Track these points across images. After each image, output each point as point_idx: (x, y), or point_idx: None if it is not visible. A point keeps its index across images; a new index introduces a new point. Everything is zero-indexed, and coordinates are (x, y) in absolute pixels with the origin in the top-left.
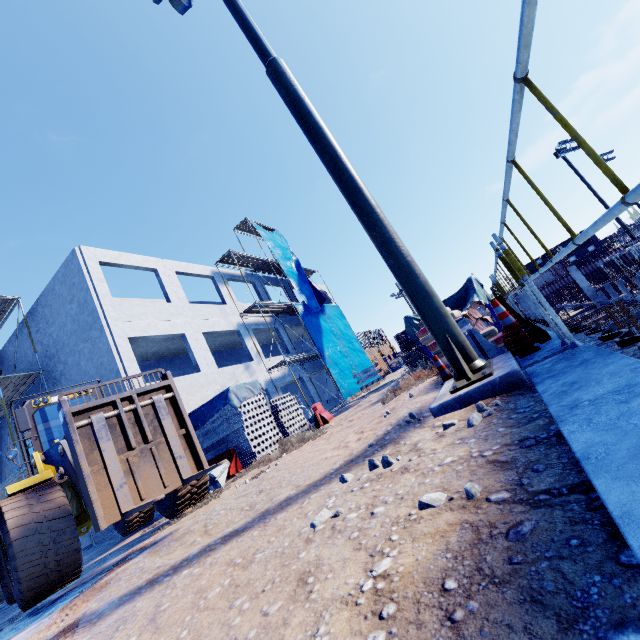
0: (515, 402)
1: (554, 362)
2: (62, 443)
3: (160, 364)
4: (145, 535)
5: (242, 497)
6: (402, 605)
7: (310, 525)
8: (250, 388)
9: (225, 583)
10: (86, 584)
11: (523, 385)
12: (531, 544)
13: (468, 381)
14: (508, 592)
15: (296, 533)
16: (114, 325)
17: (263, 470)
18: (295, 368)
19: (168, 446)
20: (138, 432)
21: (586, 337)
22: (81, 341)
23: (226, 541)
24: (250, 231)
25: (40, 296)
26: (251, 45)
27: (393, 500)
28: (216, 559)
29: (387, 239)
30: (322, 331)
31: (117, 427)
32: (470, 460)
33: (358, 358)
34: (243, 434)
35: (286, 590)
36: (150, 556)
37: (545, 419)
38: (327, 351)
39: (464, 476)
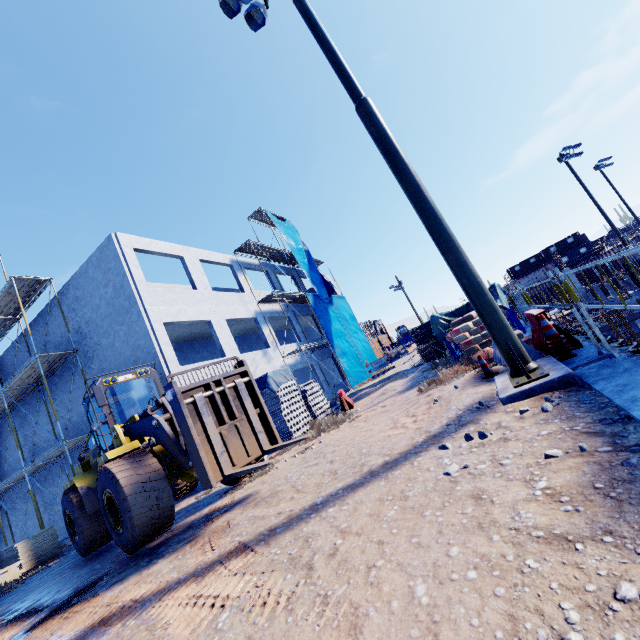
0: (576, 396)
1: (598, 368)
2: (156, 417)
3: (181, 347)
4: (206, 499)
5: (314, 466)
6: (572, 496)
7: (445, 474)
8: (284, 374)
9: (395, 508)
10: (187, 533)
11: (576, 384)
12: (639, 467)
13: (529, 379)
14: (637, 484)
15: (433, 479)
16: (150, 310)
17: (308, 447)
18: (306, 356)
19: (249, 422)
20: (224, 410)
21: (616, 349)
22: (116, 324)
23: (351, 491)
24: (263, 220)
25: (71, 278)
26: (342, 82)
27: (514, 456)
28: (359, 500)
29: (462, 263)
30: (331, 321)
31: (209, 405)
32: (565, 432)
33: (362, 348)
34: (280, 415)
35: (468, 503)
36: (253, 509)
37: (613, 408)
38: (336, 340)
39: (568, 441)
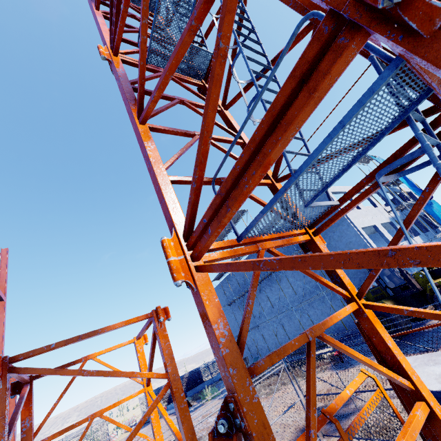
0: None
1: None
2: None
3: None
4: None
5: None
6: None
7: None
8: None
9: None
10: None
11: None
12: None
13: None
14: None
15: None
16: (353, 222)
17: None
18: None
19: None
20: None
21: None
22: (330, 232)
23: None
24: (362, 161)
25: None
26: None
27: None
28: None
29: None
30: (439, 218)
31: None
32: None
33: None
34: None
35: None
36: None
37: None
38: None
39: None
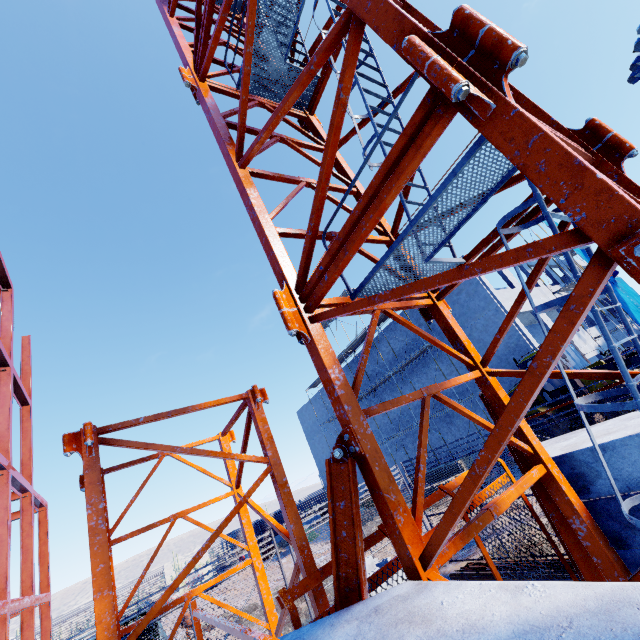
0: None
1: None
2: None
3: None
4: None
5: None
6: None
7: None
8: None
9: None
10: None
11: None
12: None
13: None
14: None
15: None
16: (504, 305)
17: None
18: None
19: None
20: None
21: None
22: (472, 319)
23: None
24: None
25: None
26: None
27: None
28: None
29: None
30: (625, 303)
31: None
32: None
33: None
34: None
35: None
36: None
37: None
38: (639, 321)
39: None
